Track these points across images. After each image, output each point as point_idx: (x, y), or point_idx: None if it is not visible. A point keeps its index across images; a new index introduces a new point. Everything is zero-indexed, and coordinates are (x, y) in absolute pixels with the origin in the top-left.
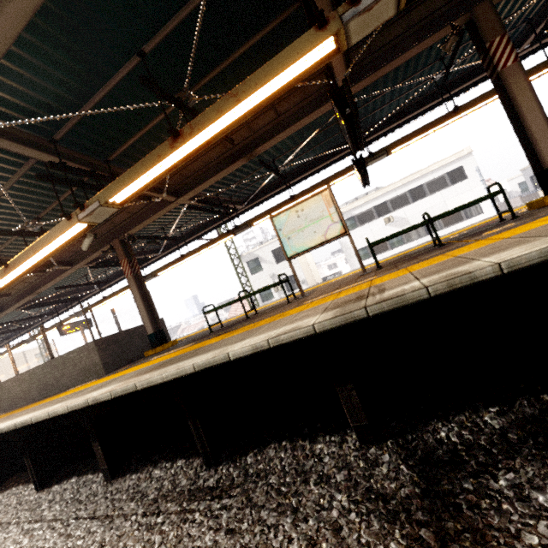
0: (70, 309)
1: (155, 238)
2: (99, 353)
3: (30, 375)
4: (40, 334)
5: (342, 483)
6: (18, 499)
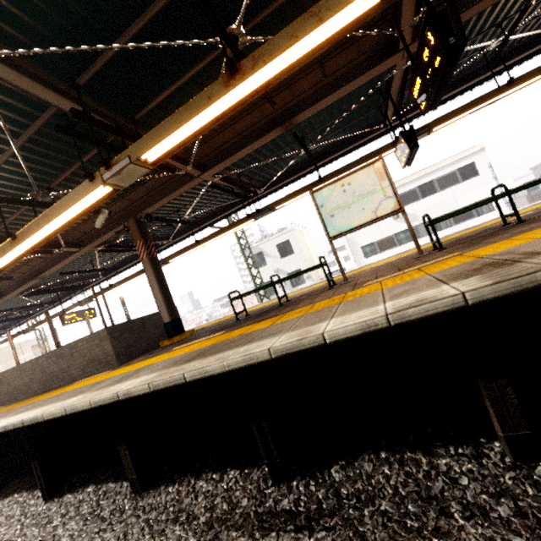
0: (72, 298)
1: (170, 221)
2: (112, 341)
3: (32, 365)
4: (40, 323)
5: (512, 519)
6: (22, 510)
